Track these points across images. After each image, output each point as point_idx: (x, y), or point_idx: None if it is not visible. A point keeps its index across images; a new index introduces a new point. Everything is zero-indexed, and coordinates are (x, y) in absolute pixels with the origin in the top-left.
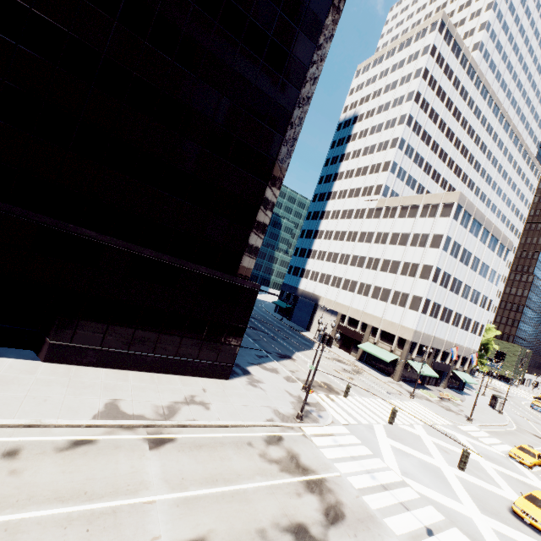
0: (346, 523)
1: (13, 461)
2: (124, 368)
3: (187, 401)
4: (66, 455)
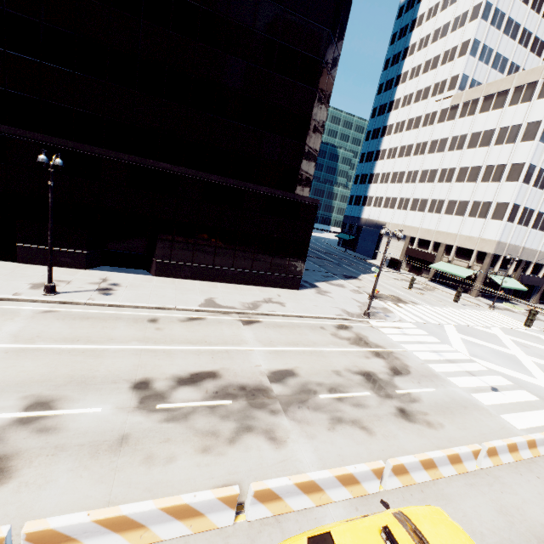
0: (410, 376)
1: (155, 324)
2: (212, 281)
3: (266, 301)
4: (187, 324)
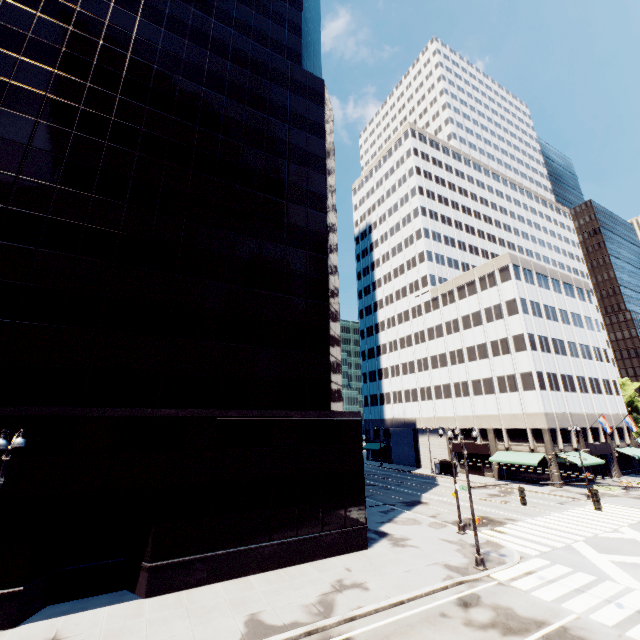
0: None
1: None
2: (242, 575)
3: (337, 589)
4: None
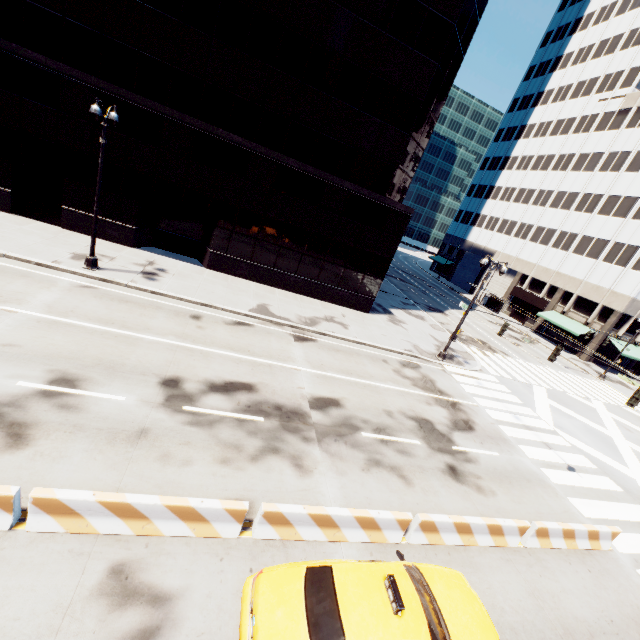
0: (473, 434)
1: (198, 321)
2: (271, 285)
3: (327, 319)
4: (232, 328)
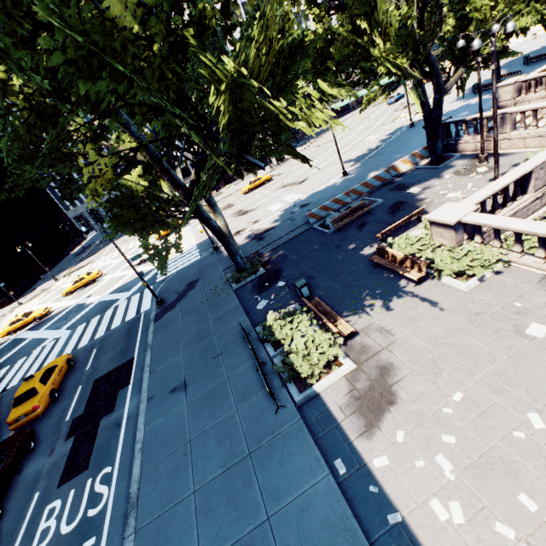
0: None
1: None
2: None
3: None
4: None
